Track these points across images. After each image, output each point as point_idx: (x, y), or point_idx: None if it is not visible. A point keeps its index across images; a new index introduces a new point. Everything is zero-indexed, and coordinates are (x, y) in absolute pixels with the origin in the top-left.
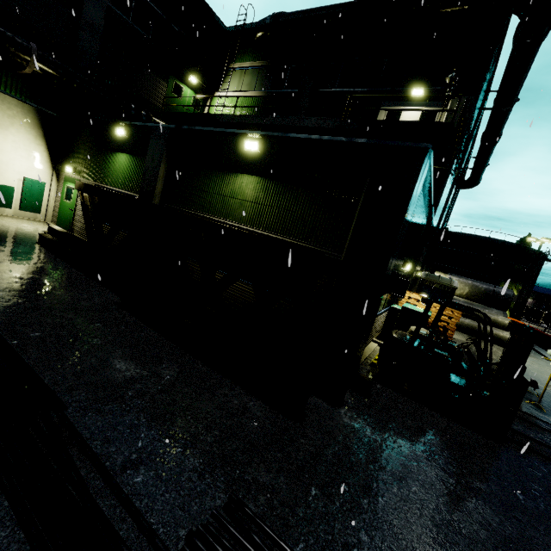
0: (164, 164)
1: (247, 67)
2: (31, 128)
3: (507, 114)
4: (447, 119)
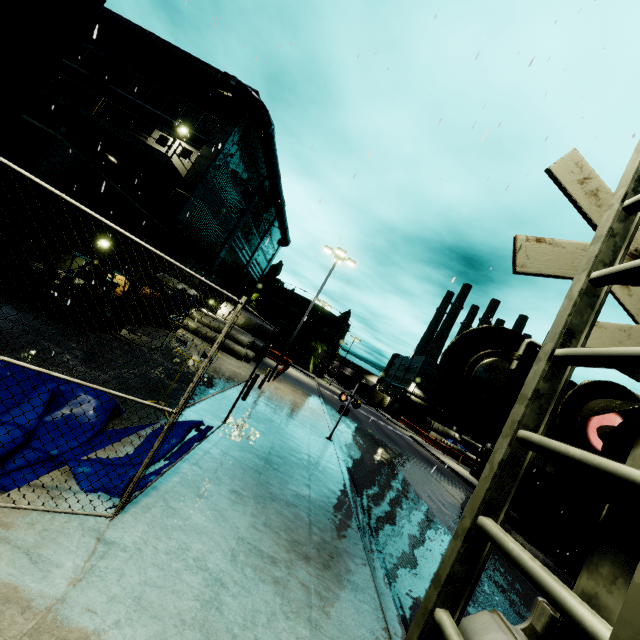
0: None
1: None
2: None
3: (277, 186)
4: (197, 159)
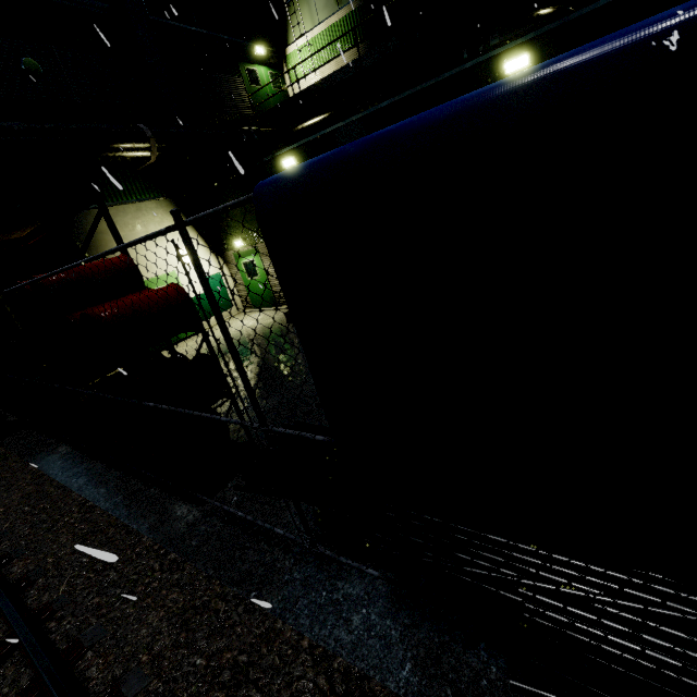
0: None
1: None
2: None
3: None
4: None
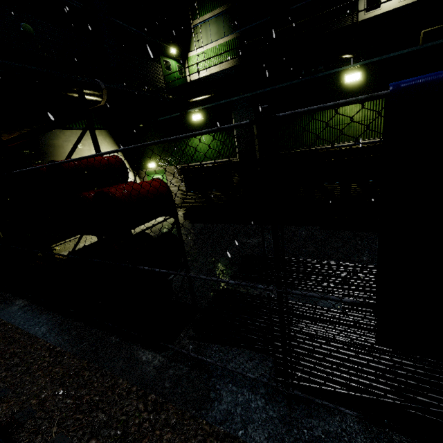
0: (255, 125)
1: (209, 18)
2: (111, 148)
3: None
4: None
